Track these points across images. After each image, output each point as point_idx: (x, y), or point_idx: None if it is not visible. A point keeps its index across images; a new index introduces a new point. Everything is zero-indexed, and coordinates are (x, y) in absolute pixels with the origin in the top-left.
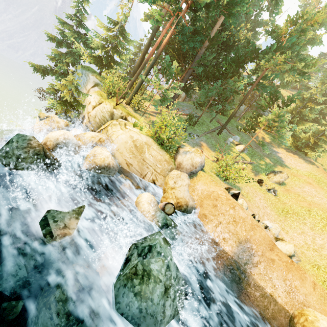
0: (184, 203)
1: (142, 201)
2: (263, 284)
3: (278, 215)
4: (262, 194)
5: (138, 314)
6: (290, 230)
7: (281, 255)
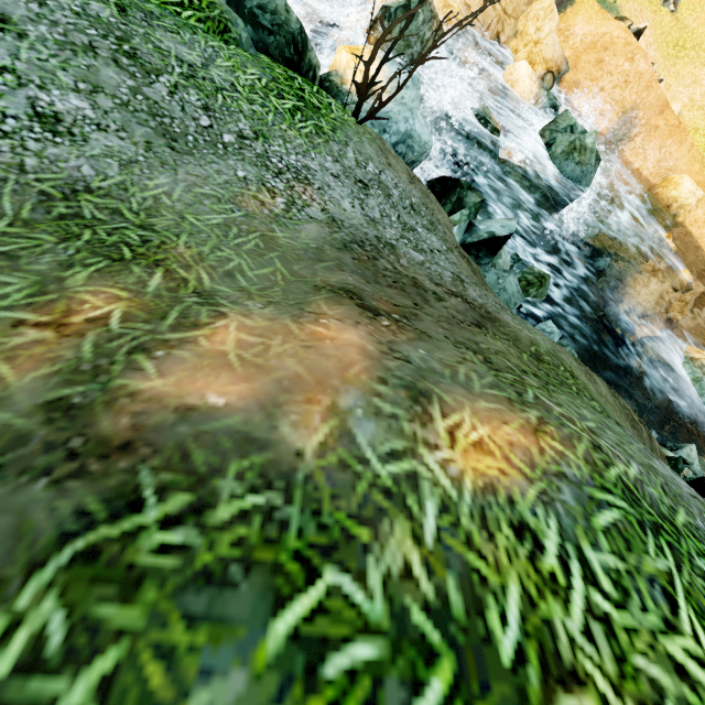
0: (553, 68)
1: (520, 77)
2: (633, 160)
3: (664, 58)
4: (651, 15)
5: (581, 175)
6: (674, 84)
7: (670, 118)
